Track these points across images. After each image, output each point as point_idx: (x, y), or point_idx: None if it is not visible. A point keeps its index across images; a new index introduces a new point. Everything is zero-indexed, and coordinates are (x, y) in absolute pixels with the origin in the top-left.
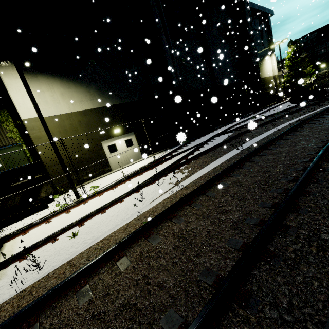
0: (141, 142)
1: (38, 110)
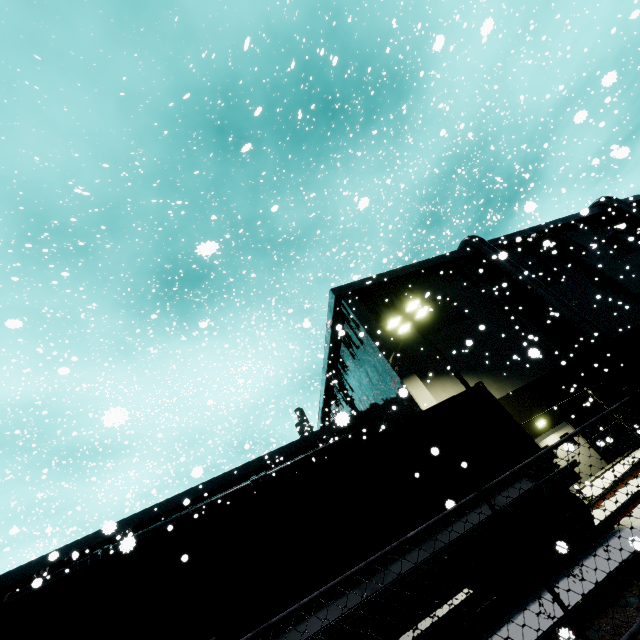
0: (587, 436)
1: None
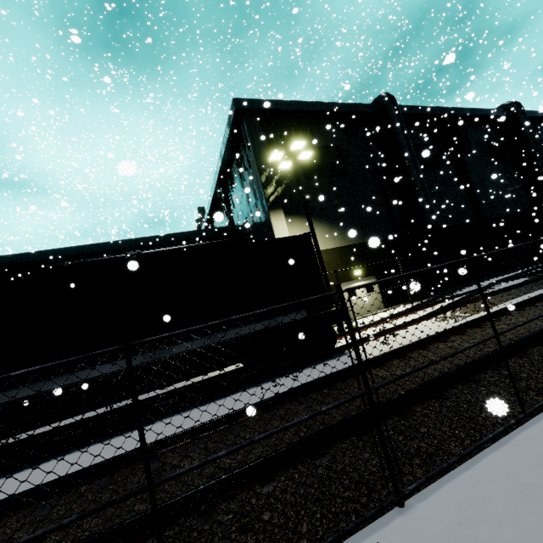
0: (383, 288)
1: (317, 246)
